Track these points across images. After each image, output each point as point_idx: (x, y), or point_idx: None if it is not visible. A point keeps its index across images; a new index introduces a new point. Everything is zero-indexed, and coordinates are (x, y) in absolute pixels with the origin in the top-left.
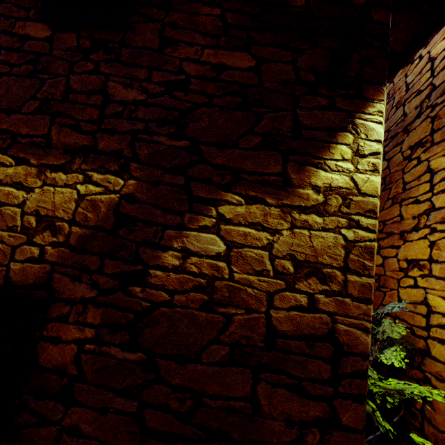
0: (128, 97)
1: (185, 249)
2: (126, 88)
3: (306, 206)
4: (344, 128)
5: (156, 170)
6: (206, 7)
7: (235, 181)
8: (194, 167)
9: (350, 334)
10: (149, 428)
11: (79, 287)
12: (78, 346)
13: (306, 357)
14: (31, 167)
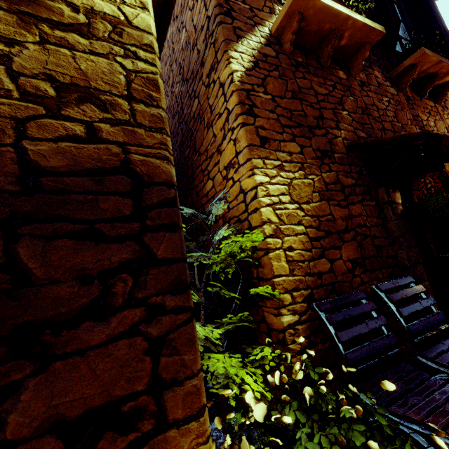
0: None
1: None
2: None
3: (61, 22)
4: None
5: None
6: None
7: None
8: None
9: (149, 164)
10: None
11: None
12: None
13: (96, 194)
14: None
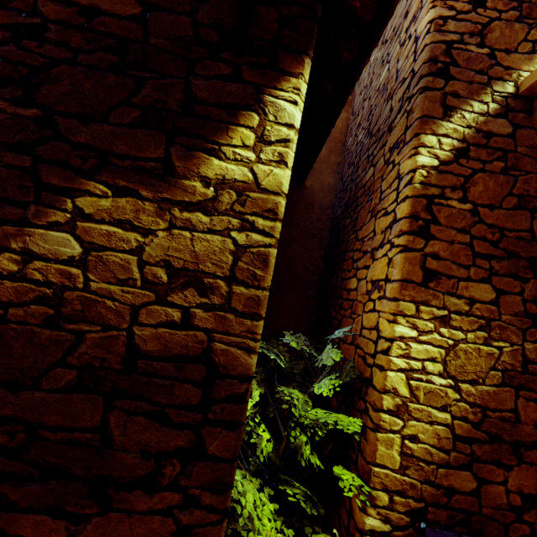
0: None
1: (27, 251)
2: None
3: (191, 201)
4: (249, 107)
5: None
6: None
7: (101, 166)
8: (46, 145)
9: (229, 354)
10: None
11: None
12: None
13: (174, 380)
14: None
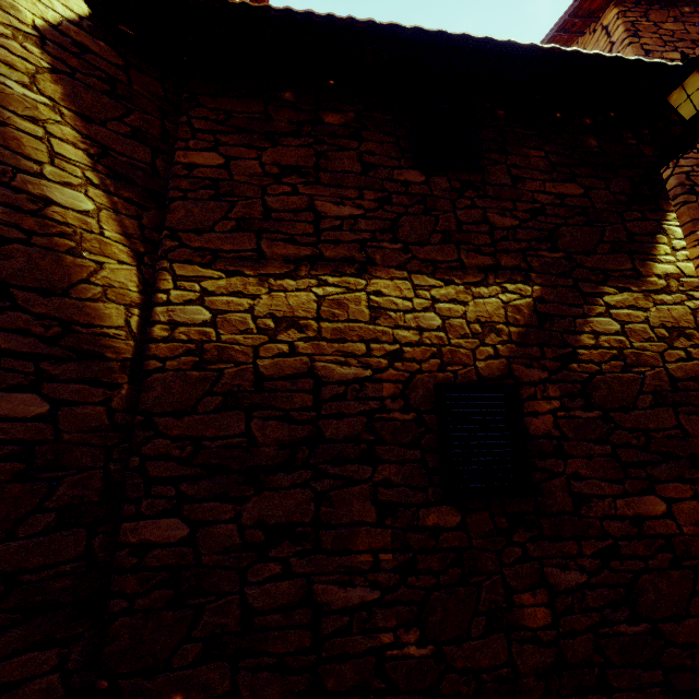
0: (506, 224)
1: (594, 331)
2: (502, 217)
3: (657, 289)
4: (658, 233)
5: (550, 277)
6: (532, 151)
7: (606, 278)
8: (574, 271)
9: None
10: (624, 462)
11: (534, 372)
12: (552, 415)
13: None
14: (458, 286)
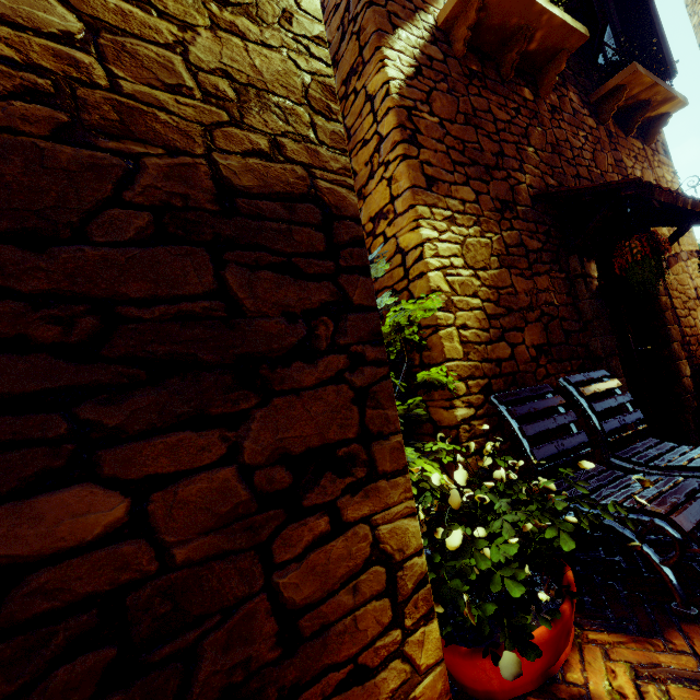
0: None
1: None
2: None
3: None
4: None
5: None
6: None
7: None
8: None
9: (336, 193)
10: None
11: None
12: None
13: (289, 224)
14: None
